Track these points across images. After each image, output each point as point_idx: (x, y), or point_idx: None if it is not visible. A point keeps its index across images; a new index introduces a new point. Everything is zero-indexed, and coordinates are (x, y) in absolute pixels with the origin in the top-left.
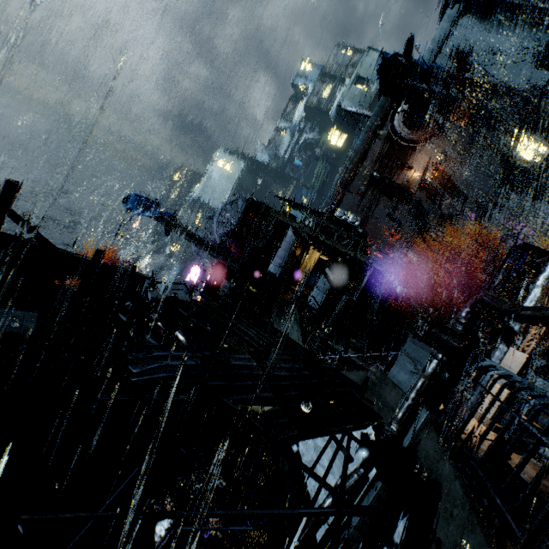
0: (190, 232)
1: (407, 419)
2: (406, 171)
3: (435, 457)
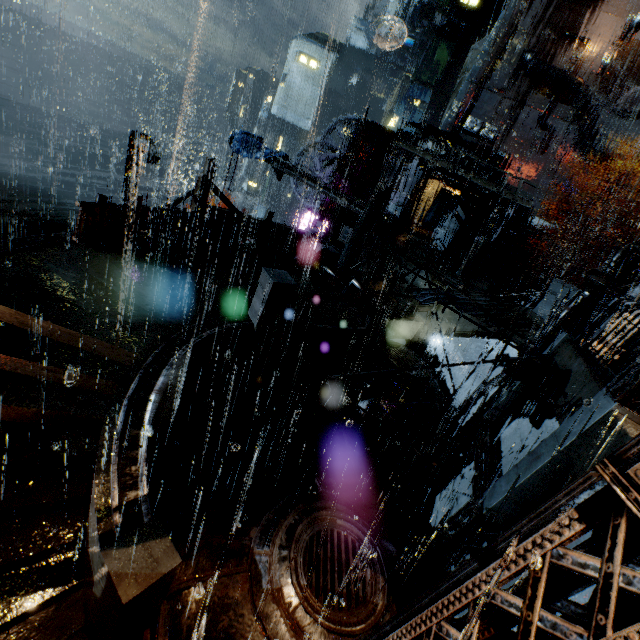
0: (304, 172)
1: (547, 340)
2: (575, 47)
3: (568, 359)
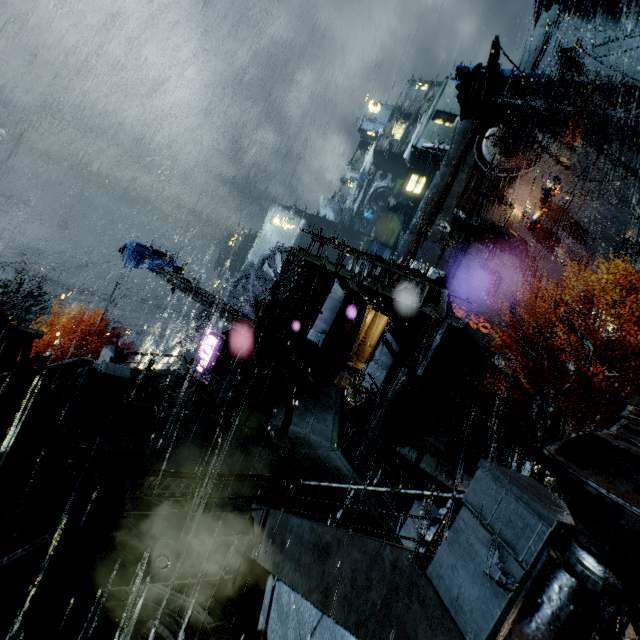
0: (197, 287)
1: None
2: (502, 209)
3: None
